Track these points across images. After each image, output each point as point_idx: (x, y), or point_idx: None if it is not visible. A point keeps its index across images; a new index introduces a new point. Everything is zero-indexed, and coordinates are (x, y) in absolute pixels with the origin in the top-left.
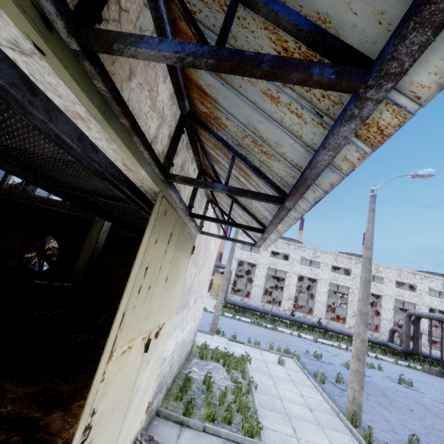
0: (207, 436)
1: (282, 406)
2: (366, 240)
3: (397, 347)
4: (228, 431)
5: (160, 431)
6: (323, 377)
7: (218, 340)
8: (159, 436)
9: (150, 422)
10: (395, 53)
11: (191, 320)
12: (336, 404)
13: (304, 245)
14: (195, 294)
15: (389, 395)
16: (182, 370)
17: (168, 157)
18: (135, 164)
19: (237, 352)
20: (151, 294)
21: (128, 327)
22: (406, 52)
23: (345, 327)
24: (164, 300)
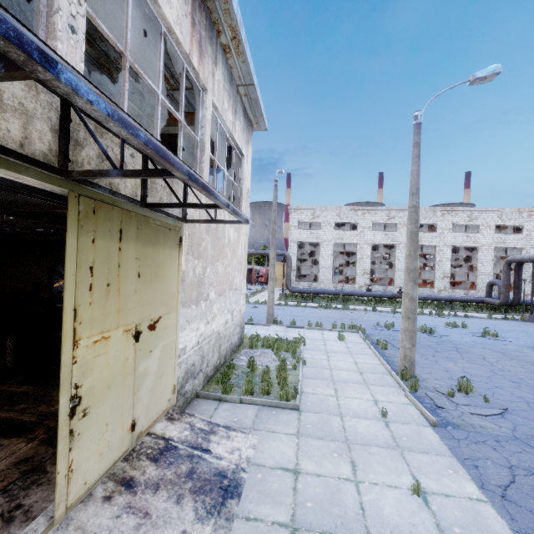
0: (244, 405)
1: (329, 375)
2: (411, 185)
3: (494, 301)
4: (263, 399)
5: (199, 408)
6: (388, 344)
7: (275, 329)
8: (197, 411)
9: (189, 402)
10: (1, 48)
11: (224, 313)
12: (392, 365)
13: (375, 207)
14: (218, 287)
15: (463, 349)
16: (229, 361)
17: (61, 153)
18: (9, 172)
19: (294, 336)
20: (116, 291)
21: (91, 321)
22: (4, 46)
23: (433, 292)
24: (147, 295)
